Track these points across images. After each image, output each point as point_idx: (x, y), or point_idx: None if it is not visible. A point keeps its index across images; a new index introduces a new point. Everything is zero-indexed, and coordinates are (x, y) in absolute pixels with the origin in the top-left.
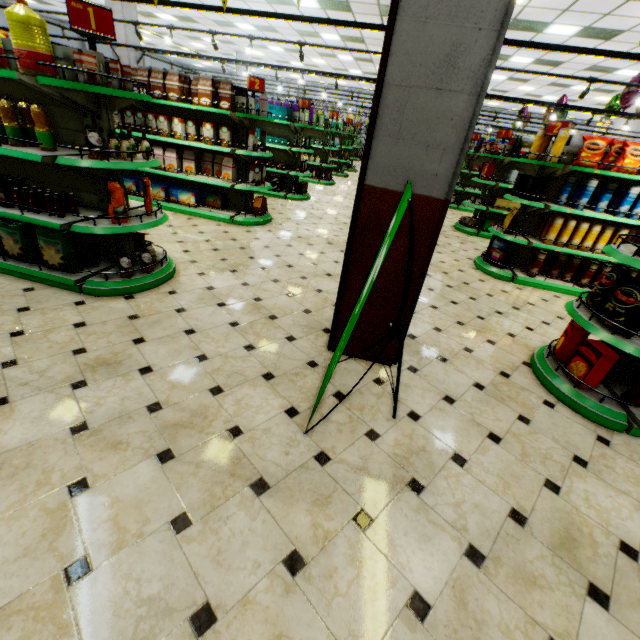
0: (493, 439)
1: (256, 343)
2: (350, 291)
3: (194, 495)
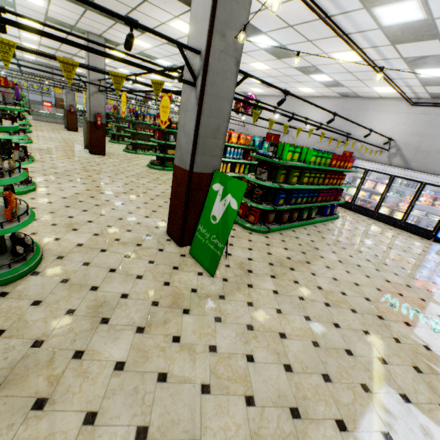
0: (250, 249)
1: (151, 259)
2: (189, 216)
3: (211, 312)
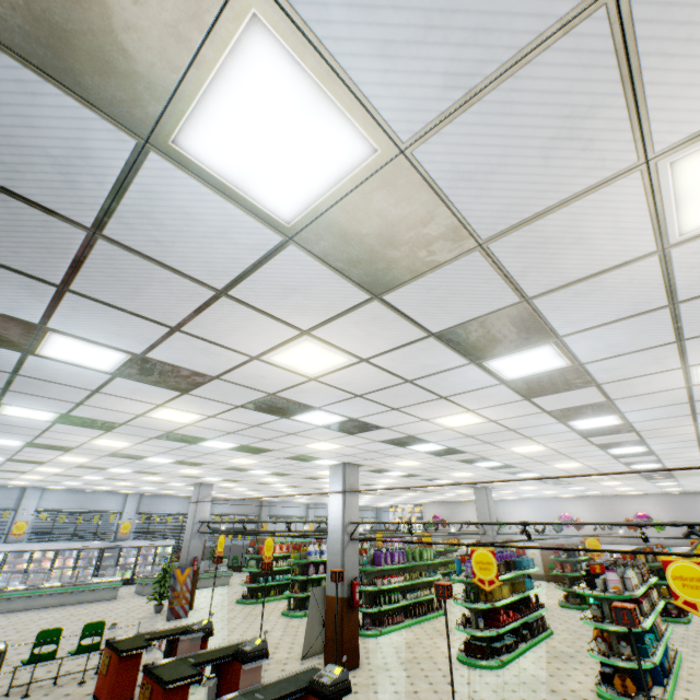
0: None
1: None
2: None
3: None
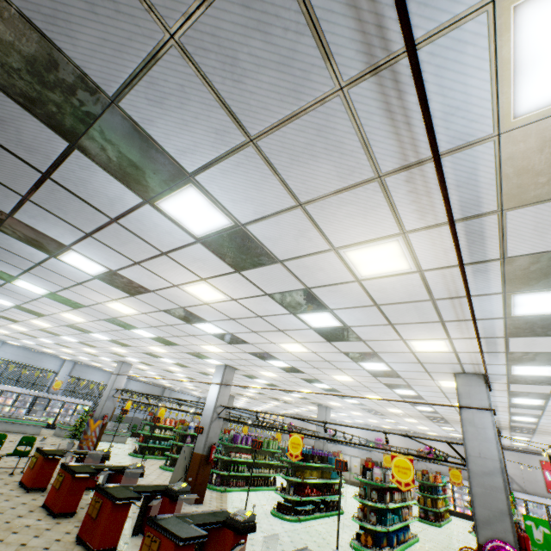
0: None
1: None
2: None
3: None
